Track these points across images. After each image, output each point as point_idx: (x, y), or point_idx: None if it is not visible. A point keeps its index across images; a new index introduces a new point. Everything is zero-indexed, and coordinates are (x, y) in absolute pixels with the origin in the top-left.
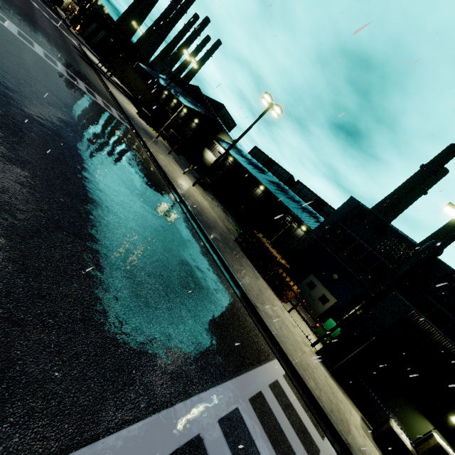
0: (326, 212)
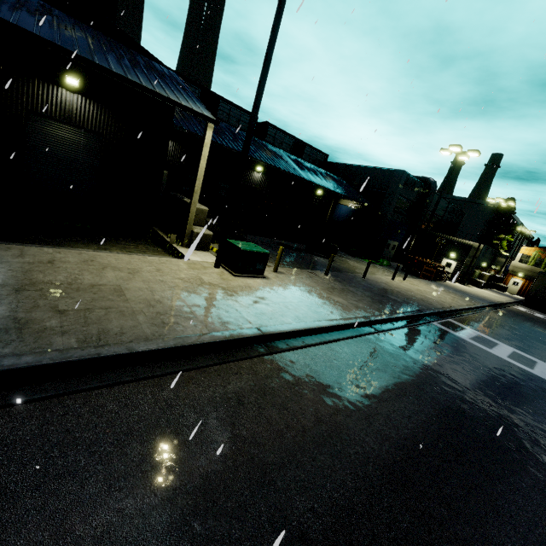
0: (307, 154)
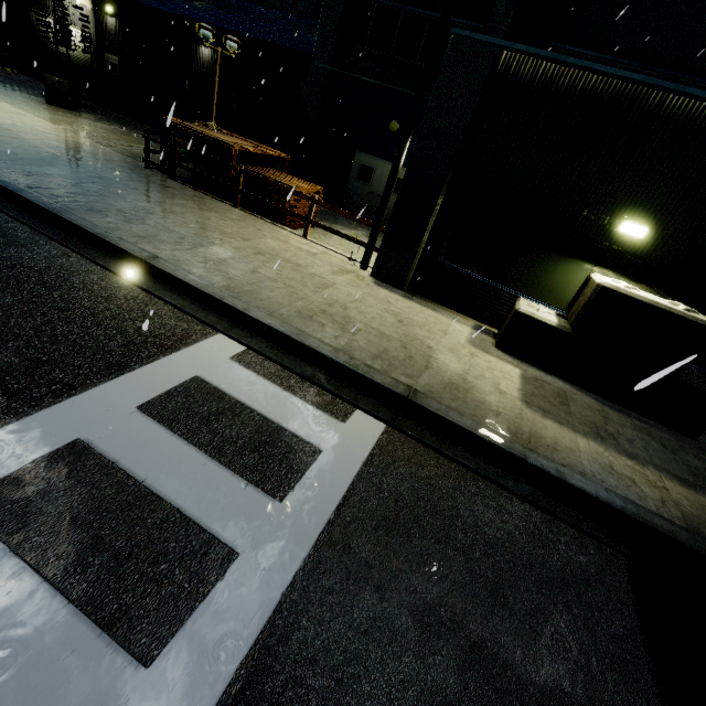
0: None
